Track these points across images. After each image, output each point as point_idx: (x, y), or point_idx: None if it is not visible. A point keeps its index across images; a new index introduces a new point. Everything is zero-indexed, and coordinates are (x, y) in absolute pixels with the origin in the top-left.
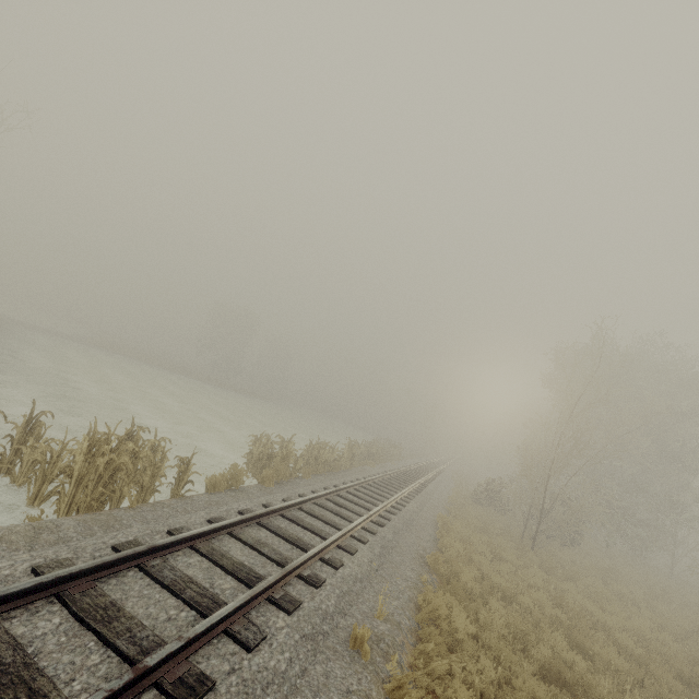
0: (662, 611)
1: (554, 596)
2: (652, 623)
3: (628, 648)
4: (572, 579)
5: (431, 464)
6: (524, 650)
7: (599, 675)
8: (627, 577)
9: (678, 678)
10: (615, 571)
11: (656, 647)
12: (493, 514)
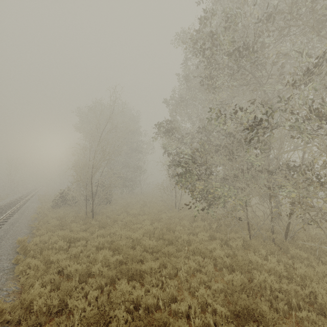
0: (147, 210)
1: (112, 246)
2: (148, 219)
3: (150, 246)
4: (115, 221)
5: (22, 197)
6: (106, 323)
7: (150, 285)
8: (132, 203)
9: (168, 242)
10: (128, 203)
11: (157, 233)
12: (68, 209)
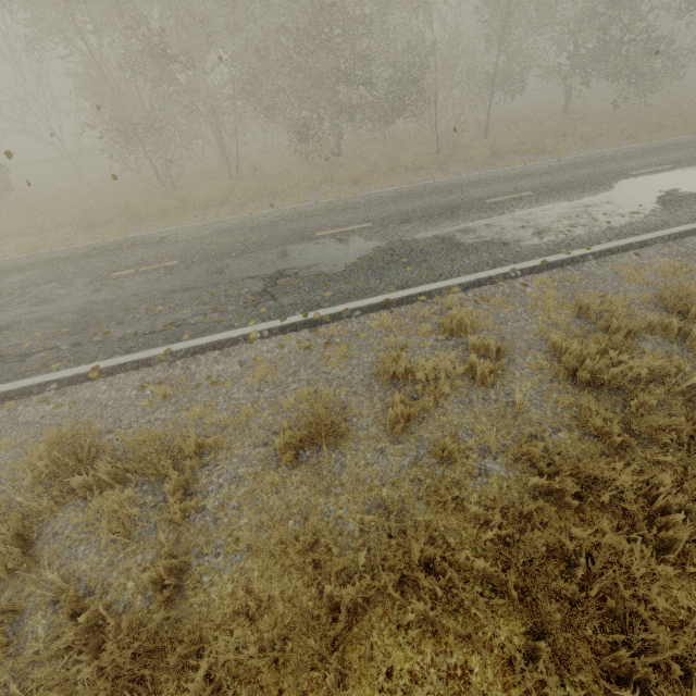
0: None
1: None
2: None
3: None
4: None
5: None
6: None
7: None
8: None
9: None
10: None
11: None
12: None
